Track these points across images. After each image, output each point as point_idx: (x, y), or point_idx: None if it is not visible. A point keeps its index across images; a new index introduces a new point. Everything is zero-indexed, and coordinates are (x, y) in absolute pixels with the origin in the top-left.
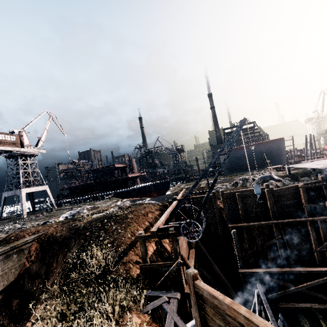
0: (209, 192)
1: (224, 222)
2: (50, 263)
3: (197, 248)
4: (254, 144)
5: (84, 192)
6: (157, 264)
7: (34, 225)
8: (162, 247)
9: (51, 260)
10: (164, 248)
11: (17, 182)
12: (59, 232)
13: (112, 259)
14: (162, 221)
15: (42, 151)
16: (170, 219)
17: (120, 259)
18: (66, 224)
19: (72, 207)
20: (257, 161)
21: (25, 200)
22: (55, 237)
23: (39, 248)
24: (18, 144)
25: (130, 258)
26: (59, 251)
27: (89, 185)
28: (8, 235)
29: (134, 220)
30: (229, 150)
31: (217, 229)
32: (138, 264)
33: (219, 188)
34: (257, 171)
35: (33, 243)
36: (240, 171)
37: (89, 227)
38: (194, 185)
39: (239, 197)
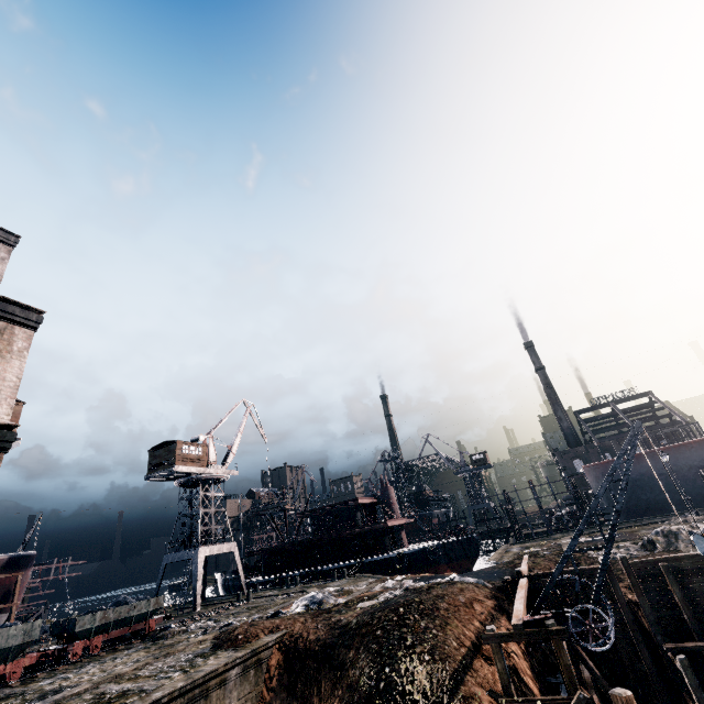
0: (608, 549)
1: (647, 637)
2: (306, 698)
3: (600, 698)
4: (667, 448)
5: (293, 561)
6: (535, 701)
7: (255, 619)
8: (521, 682)
9: (306, 692)
10: (525, 686)
11: (190, 534)
12: (313, 633)
13: (447, 681)
14: (523, 610)
15: (234, 472)
16: (542, 603)
17: (455, 689)
18: (318, 616)
19: (285, 591)
20: (687, 488)
21: (202, 572)
22: (308, 641)
23: (283, 663)
24: (204, 461)
25: (471, 690)
26: (319, 672)
27: (306, 543)
28: (232, 630)
29: (451, 614)
30: (626, 474)
31: (636, 656)
32: (497, 699)
33: (612, 555)
34: (697, 514)
35: (274, 651)
36: (651, 516)
37: (374, 620)
38: (575, 536)
39: (668, 573)
